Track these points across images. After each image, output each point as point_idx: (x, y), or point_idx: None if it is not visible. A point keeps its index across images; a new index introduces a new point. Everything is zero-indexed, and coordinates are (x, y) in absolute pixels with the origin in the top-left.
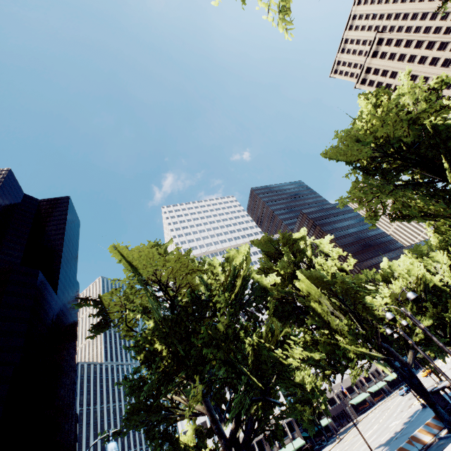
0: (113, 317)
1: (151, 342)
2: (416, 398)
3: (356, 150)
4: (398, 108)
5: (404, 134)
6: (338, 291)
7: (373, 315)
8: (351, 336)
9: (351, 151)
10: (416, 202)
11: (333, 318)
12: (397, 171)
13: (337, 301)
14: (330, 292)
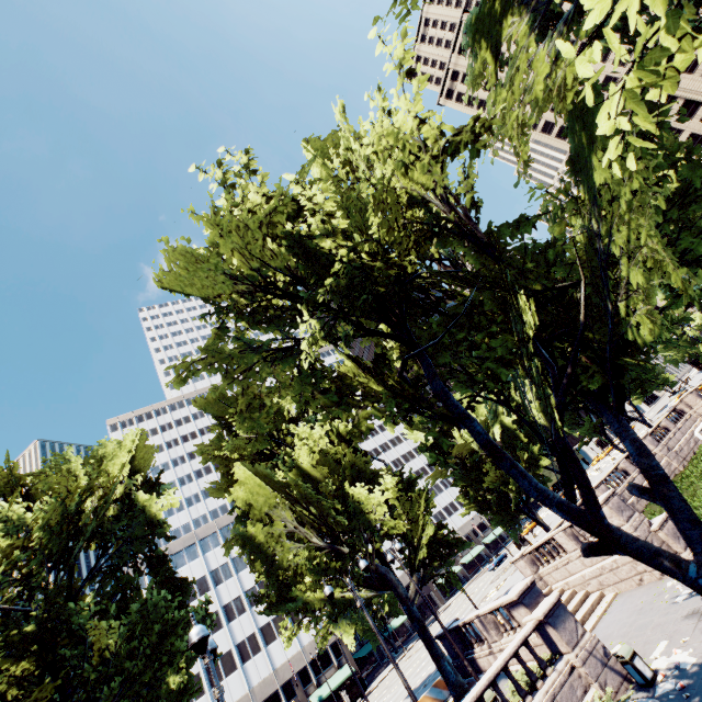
0: None
1: None
2: (472, 603)
3: (208, 278)
4: (232, 201)
5: (268, 252)
6: (299, 497)
7: (368, 522)
8: (314, 575)
9: (201, 279)
10: (282, 398)
11: (290, 545)
12: (293, 317)
13: (305, 510)
14: (291, 498)
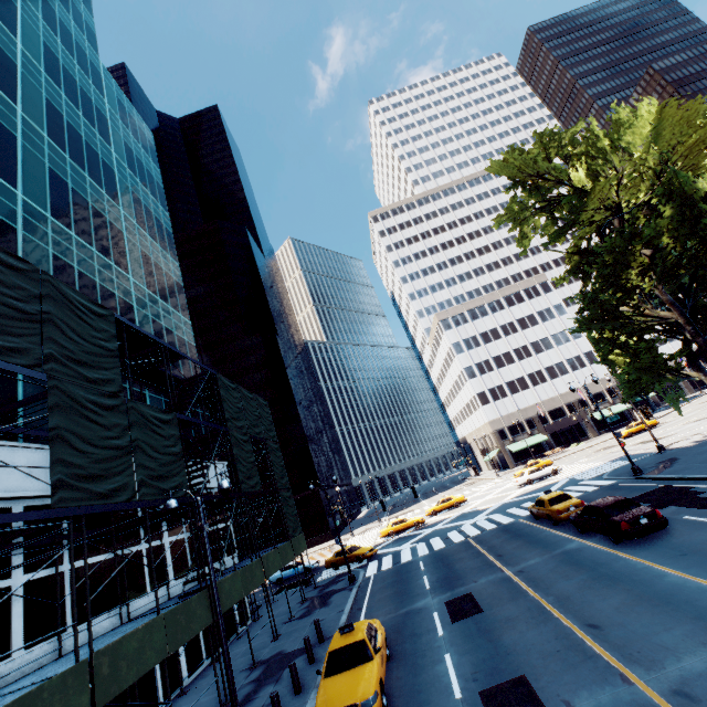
0: (580, 218)
1: (659, 234)
2: None
3: None
4: None
5: None
6: None
7: None
8: None
9: None
10: None
11: None
12: None
13: None
14: None
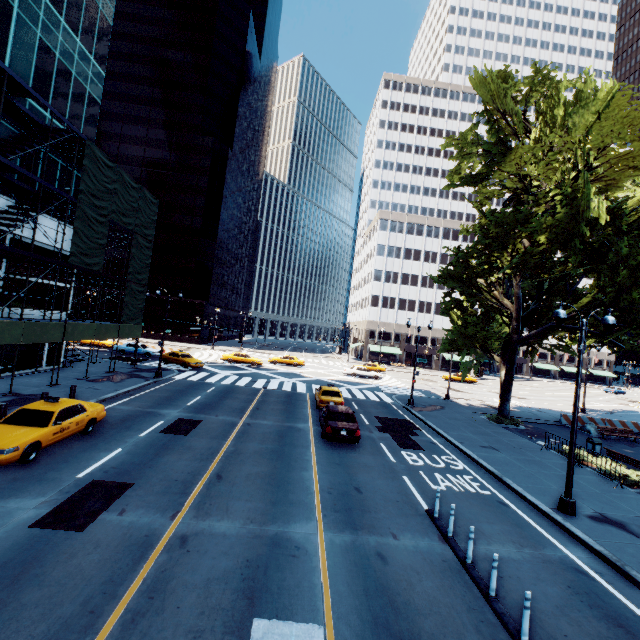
0: (494, 177)
1: (538, 231)
2: None
3: None
4: None
5: None
6: None
7: None
8: None
9: None
10: None
11: None
12: None
13: None
14: None
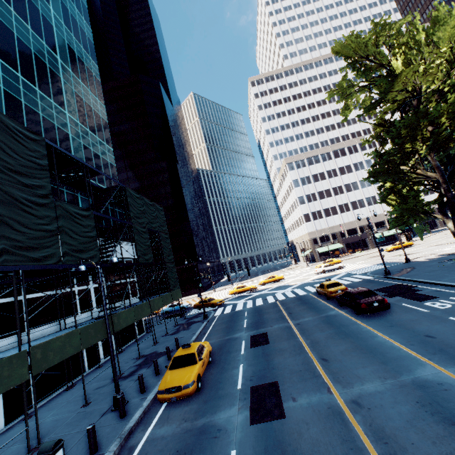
0: (388, 97)
1: (440, 115)
2: None
3: None
4: None
5: None
6: None
7: None
8: None
9: None
10: None
11: None
12: None
13: None
14: None
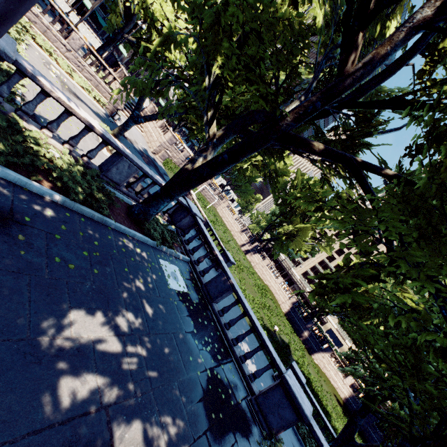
0: None
1: None
2: None
3: None
4: None
5: None
6: None
7: None
8: None
9: None
10: None
11: None
12: None
13: None
14: None
